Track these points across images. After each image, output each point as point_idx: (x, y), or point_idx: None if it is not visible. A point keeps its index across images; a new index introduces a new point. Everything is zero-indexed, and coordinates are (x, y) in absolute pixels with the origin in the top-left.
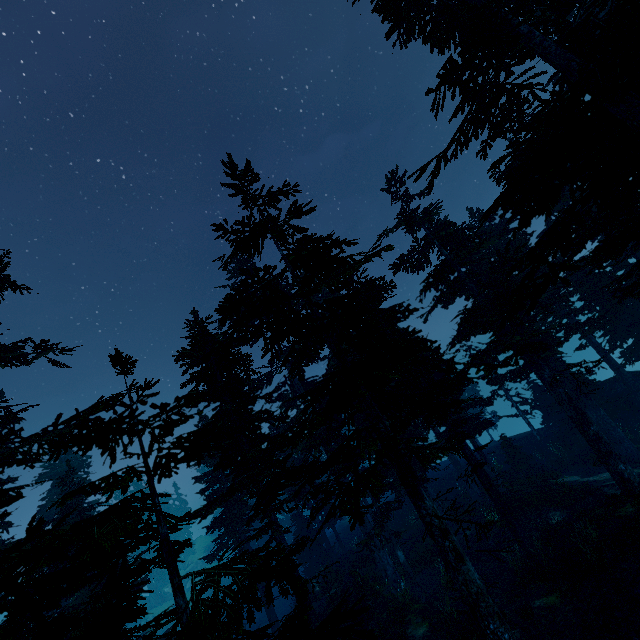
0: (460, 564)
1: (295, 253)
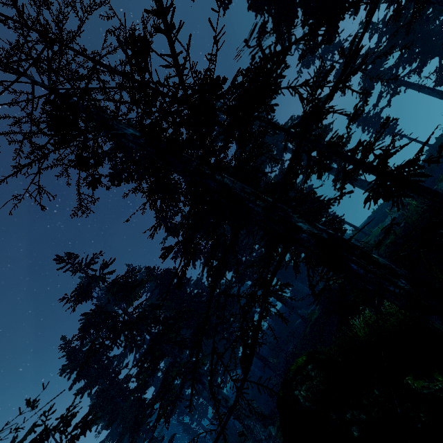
0: (227, 403)
1: (111, 290)
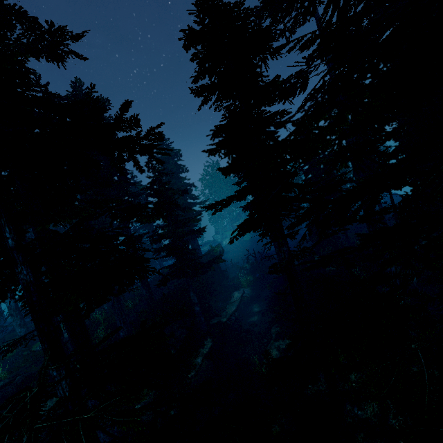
0: None
1: None
